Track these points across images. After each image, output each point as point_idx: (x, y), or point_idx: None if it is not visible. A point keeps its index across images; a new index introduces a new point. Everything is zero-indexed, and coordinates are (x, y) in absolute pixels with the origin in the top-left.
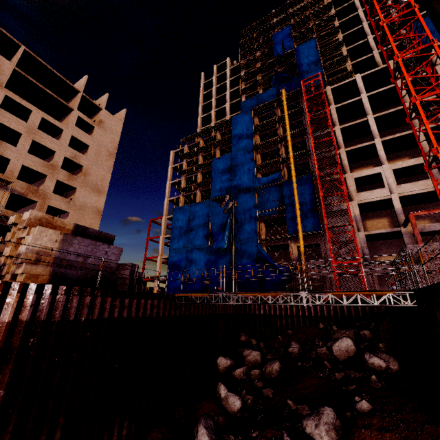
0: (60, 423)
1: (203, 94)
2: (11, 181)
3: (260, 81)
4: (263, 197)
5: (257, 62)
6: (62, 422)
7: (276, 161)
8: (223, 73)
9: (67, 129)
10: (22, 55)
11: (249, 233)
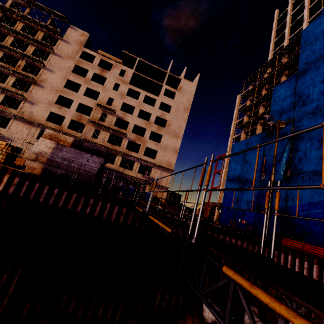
0: (18, 271)
1: (276, 30)
2: (129, 134)
3: None
4: None
5: None
6: (20, 272)
7: None
8: None
9: (158, 98)
10: (139, 64)
11: (316, 163)
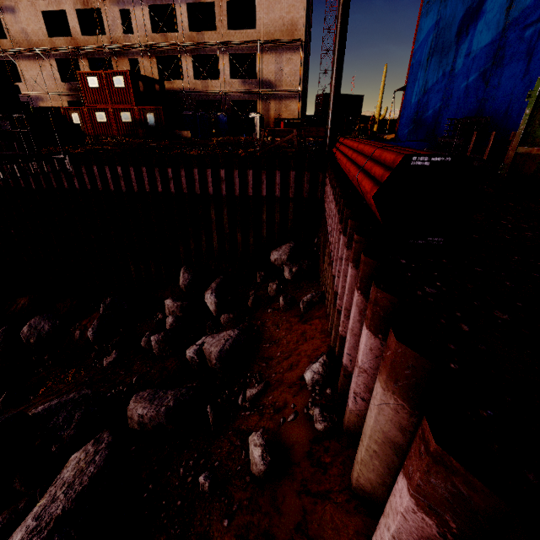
0: None
1: None
2: None
3: None
4: None
5: None
6: None
7: None
8: None
9: None
10: None
11: None
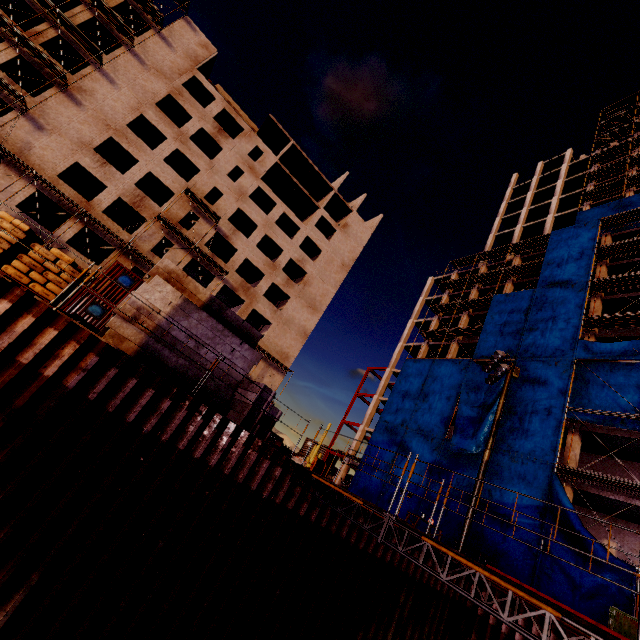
0: (30, 580)
1: (508, 203)
2: (229, 272)
3: (633, 177)
4: (589, 382)
5: (632, 150)
6: (34, 582)
7: (639, 317)
8: (554, 171)
9: (305, 228)
10: (289, 150)
11: (535, 443)
